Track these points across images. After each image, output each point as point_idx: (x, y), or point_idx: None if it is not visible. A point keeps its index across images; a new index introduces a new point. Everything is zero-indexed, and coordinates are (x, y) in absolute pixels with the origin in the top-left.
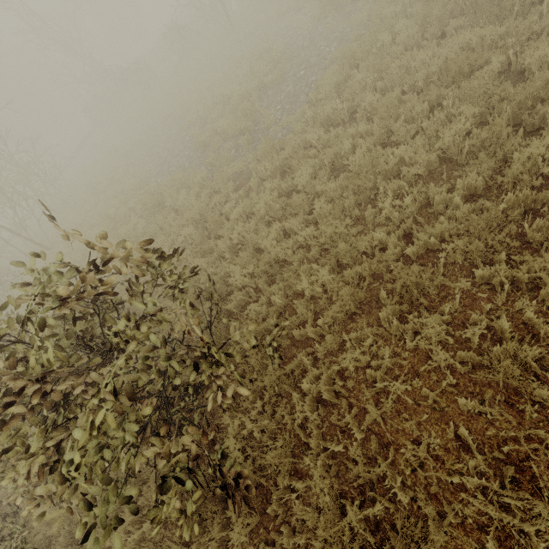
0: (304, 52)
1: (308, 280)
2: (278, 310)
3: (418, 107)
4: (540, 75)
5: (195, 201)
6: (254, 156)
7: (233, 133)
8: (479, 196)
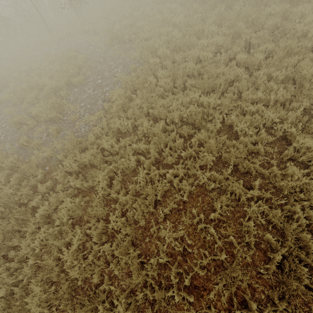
0: (100, 66)
1: (107, 300)
2: None
3: (178, 141)
4: (244, 139)
5: (3, 186)
6: (62, 144)
7: (45, 119)
8: (223, 222)
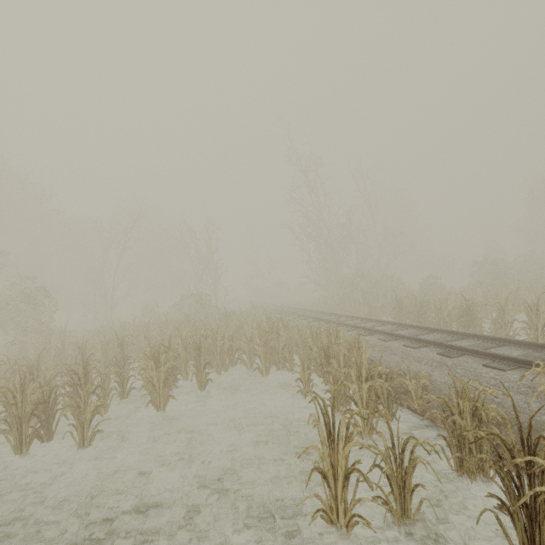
0: None
1: None
2: None
3: None
4: None
5: None
6: None
7: None
8: None
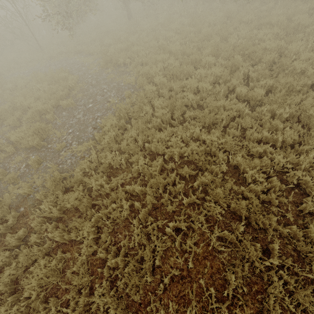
0: (92, 88)
1: None
2: None
3: (178, 185)
4: (254, 187)
5: None
6: (43, 178)
7: (26, 146)
8: (238, 298)
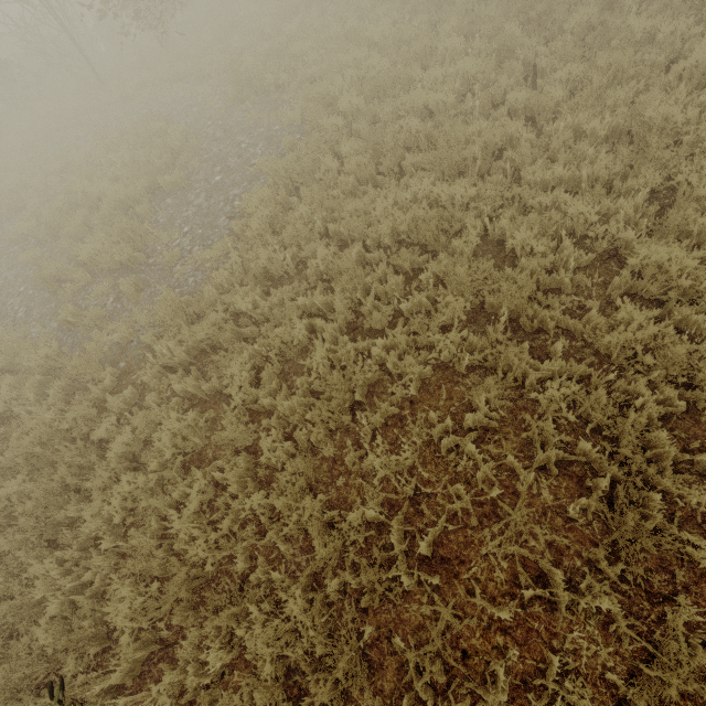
0: (217, 146)
1: (267, 601)
2: (217, 673)
3: (391, 281)
4: (528, 262)
5: (34, 406)
6: (150, 314)
7: (109, 266)
8: (494, 432)
